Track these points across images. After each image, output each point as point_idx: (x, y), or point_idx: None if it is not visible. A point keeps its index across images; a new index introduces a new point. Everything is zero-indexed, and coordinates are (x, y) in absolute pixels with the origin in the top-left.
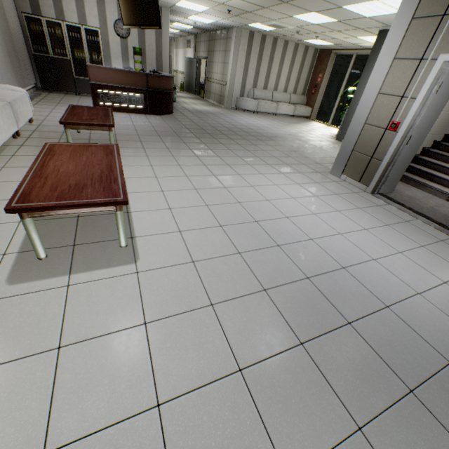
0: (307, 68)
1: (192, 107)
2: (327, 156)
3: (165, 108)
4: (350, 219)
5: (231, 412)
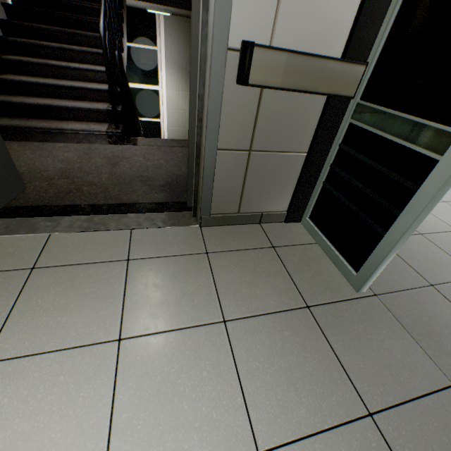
0: None
1: None
2: None
3: None
4: None
5: None
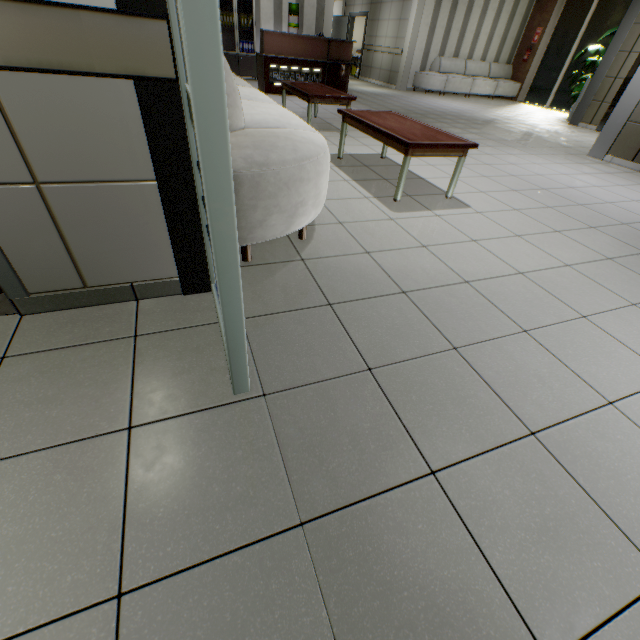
0: (519, 20)
1: (359, 89)
2: (572, 141)
3: (342, 88)
4: (637, 192)
5: (618, 272)
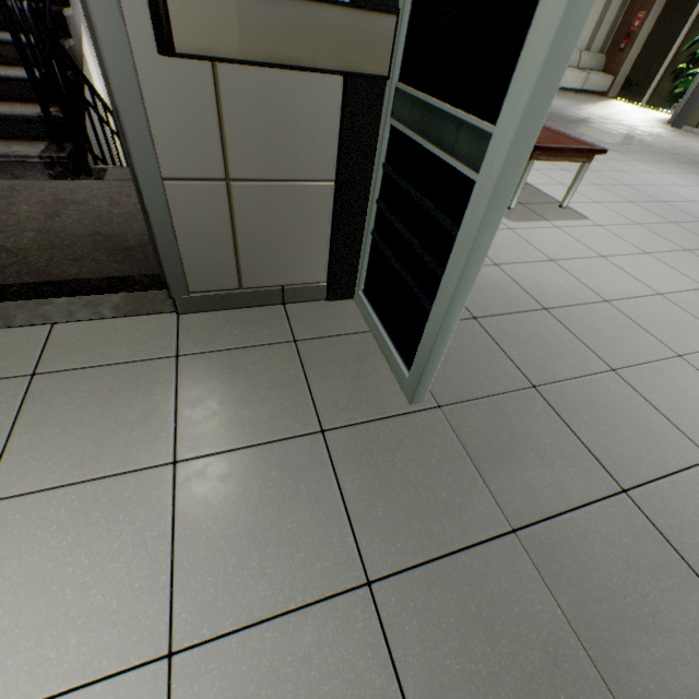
0: (618, 2)
1: None
2: (678, 147)
3: None
4: None
5: None
